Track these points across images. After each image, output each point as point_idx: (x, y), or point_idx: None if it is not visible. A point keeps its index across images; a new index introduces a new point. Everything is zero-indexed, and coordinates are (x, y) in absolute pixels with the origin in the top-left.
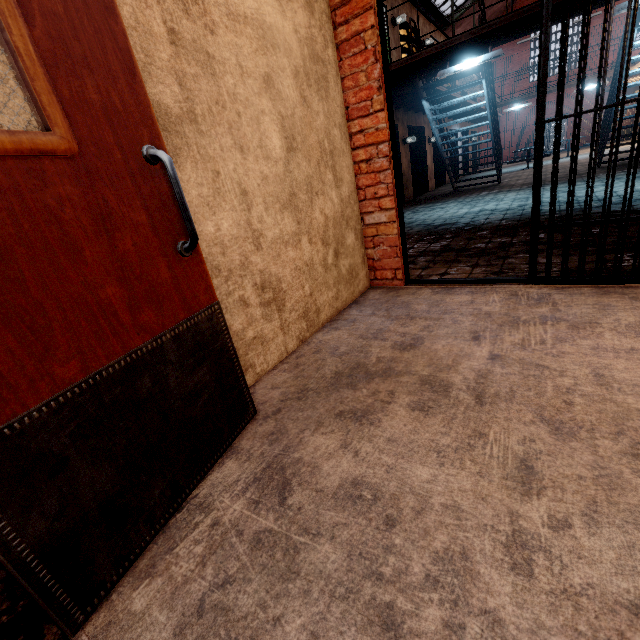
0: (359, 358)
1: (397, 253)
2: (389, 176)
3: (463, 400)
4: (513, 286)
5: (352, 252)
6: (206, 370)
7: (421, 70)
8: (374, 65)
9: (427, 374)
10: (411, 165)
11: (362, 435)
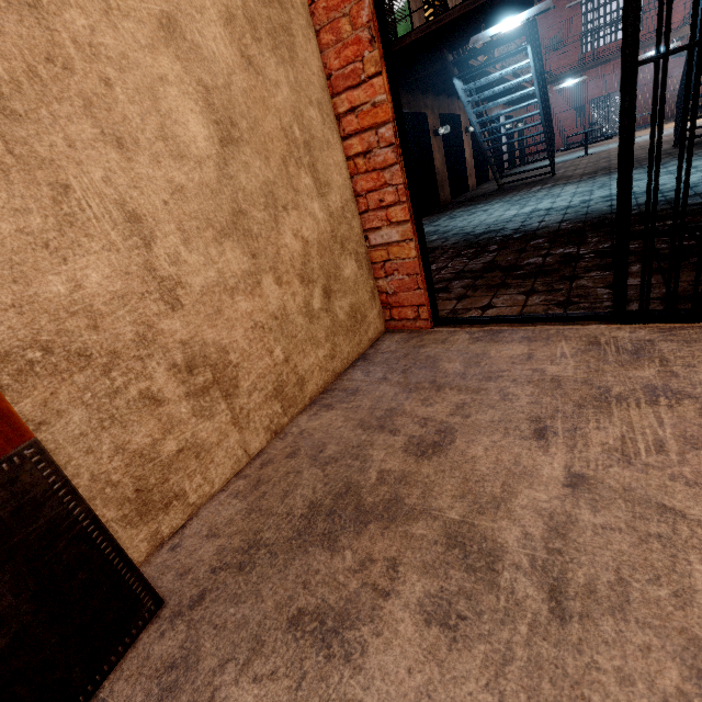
0: (351, 472)
1: (418, 283)
2: (398, 174)
3: (525, 601)
4: (590, 327)
5: (354, 287)
6: (1, 589)
7: (449, 39)
8: (360, 3)
9: (458, 519)
10: (446, 161)
11: (325, 695)
